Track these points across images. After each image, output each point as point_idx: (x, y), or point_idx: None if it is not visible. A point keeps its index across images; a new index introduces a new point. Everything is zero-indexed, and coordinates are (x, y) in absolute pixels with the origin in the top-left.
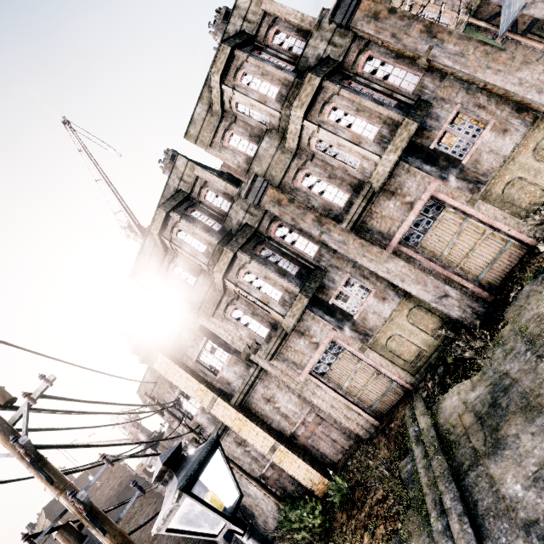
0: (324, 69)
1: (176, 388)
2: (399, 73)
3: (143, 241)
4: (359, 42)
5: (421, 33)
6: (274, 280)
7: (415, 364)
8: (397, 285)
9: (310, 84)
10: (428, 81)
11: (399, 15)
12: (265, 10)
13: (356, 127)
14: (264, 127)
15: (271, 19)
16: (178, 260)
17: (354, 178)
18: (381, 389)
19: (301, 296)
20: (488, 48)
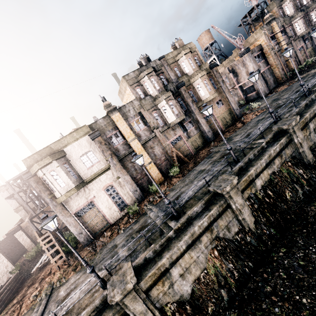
0: None
1: (272, 34)
2: None
3: (261, 2)
4: None
5: None
6: (305, 24)
7: (311, 57)
8: (314, 42)
9: None
10: None
11: None
12: None
13: None
14: (303, 4)
15: None
16: (281, 9)
17: (312, 23)
18: (305, 60)
19: (309, 29)
20: None
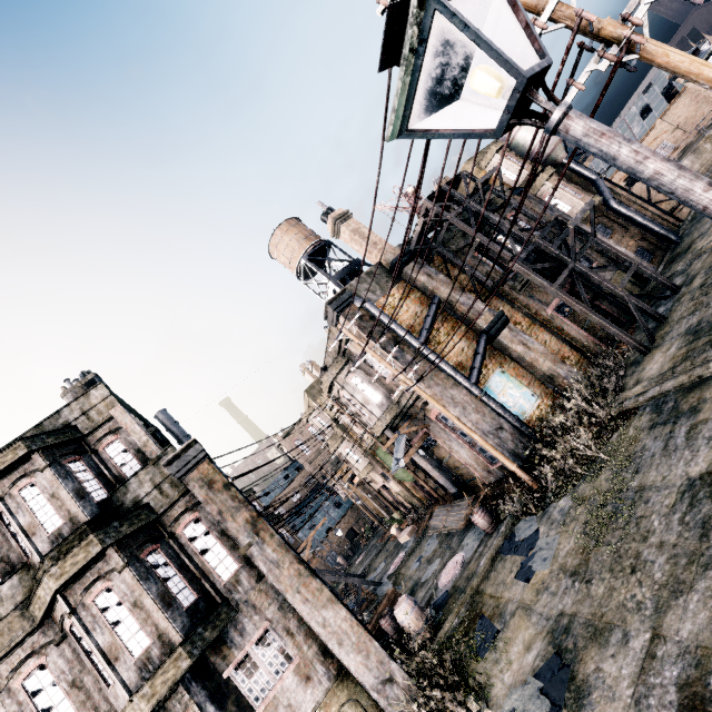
0: (123, 527)
1: None
2: (220, 552)
3: None
4: (190, 499)
5: (246, 522)
6: None
7: None
8: None
9: (87, 549)
10: (245, 575)
11: (232, 493)
12: (114, 415)
13: (124, 629)
14: (26, 557)
15: (117, 425)
16: None
17: (105, 700)
18: None
19: None
20: (302, 567)
